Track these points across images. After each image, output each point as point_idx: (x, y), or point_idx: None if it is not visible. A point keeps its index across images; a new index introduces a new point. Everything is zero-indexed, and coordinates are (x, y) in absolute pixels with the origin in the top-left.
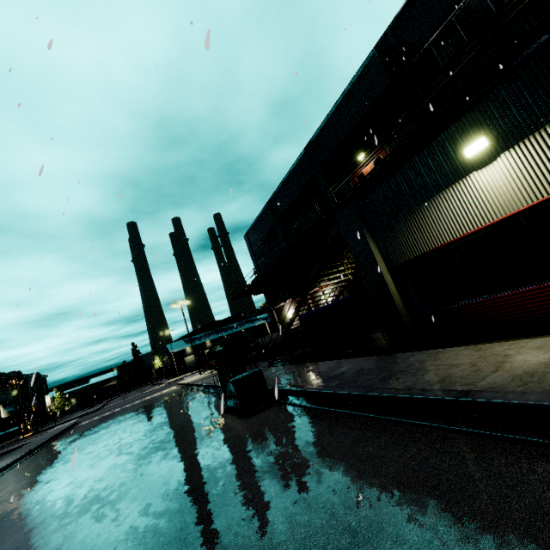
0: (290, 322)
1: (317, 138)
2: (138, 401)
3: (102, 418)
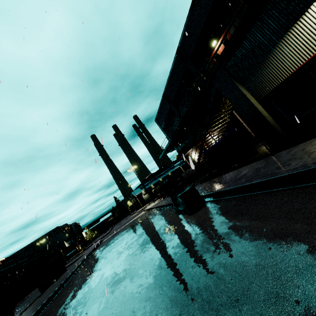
0: (199, 158)
1: (182, 44)
2: (127, 223)
3: (113, 236)
